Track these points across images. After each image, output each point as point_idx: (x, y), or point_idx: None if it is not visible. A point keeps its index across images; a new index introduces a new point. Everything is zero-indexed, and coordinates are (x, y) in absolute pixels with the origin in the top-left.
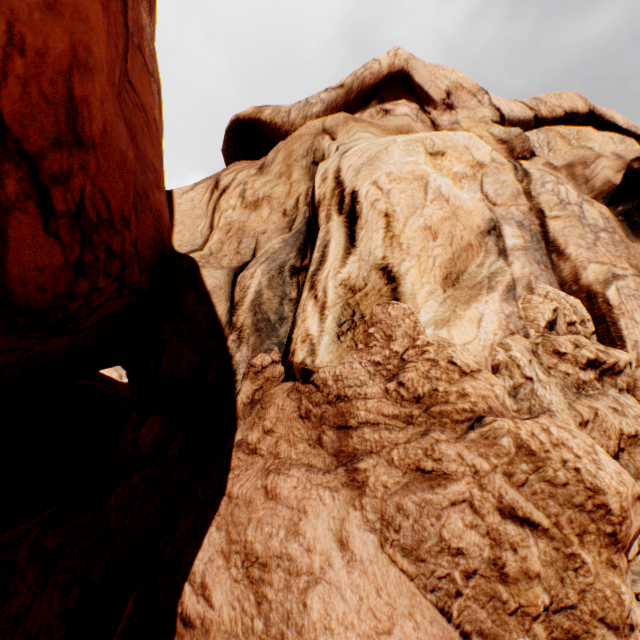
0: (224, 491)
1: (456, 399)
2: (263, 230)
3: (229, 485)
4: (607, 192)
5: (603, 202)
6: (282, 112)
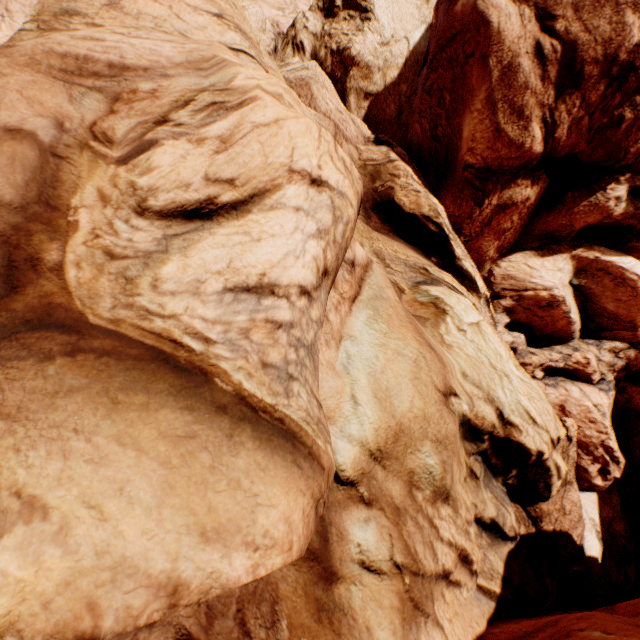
0: (566, 531)
1: (563, 443)
2: (473, 506)
3: (565, 529)
4: (372, 204)
5: (383, 222)
6: (321, 417)
